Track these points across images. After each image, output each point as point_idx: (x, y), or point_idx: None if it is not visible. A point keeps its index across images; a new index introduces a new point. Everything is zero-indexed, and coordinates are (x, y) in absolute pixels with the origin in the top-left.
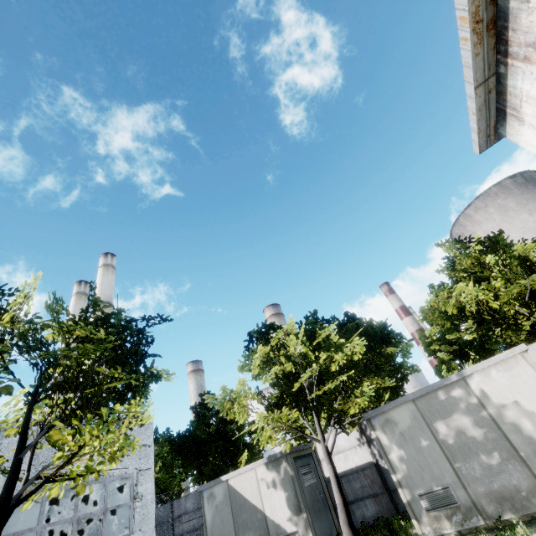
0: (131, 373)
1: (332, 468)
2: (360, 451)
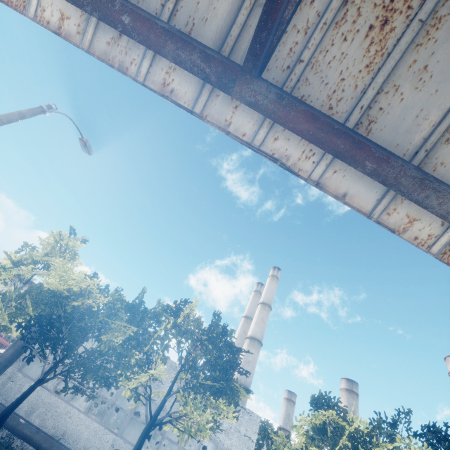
0: (221, 379)
1: None
2: None
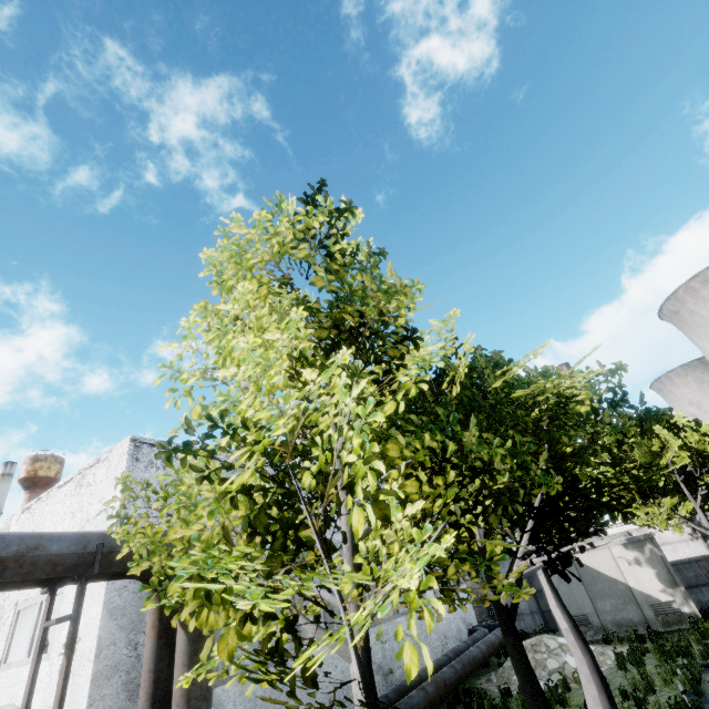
0: None
1: None
2: (693, 545)
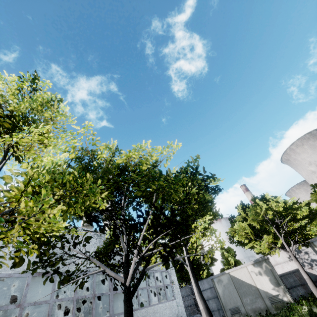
0: None
1: (299, 263)
2: (290, 263)
